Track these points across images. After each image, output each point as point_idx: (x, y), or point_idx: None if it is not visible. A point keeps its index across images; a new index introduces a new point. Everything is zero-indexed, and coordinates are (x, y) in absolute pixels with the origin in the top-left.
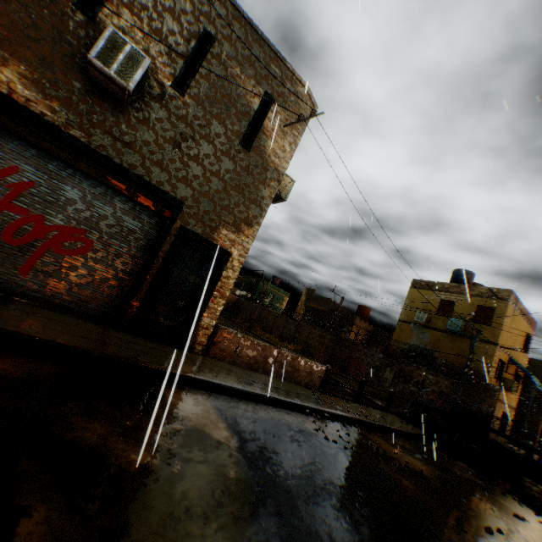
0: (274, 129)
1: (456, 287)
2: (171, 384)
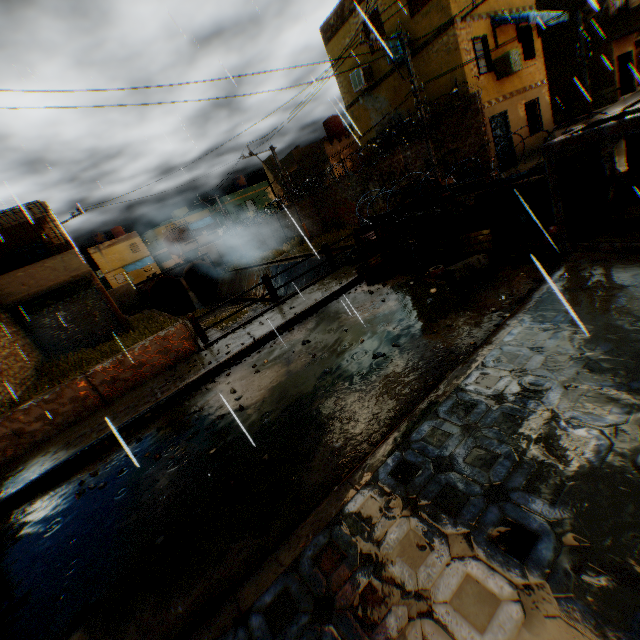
0: None
1: None
2: None
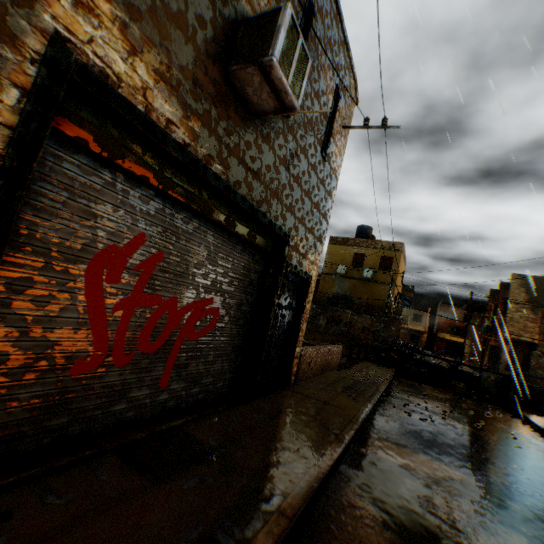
0: (337, 130)
1: (365, 242)
2: (357, 439)
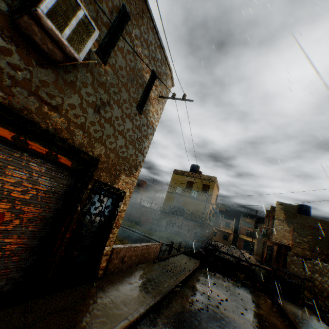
0: (154, 97)
1: (194, 174)
2: None
